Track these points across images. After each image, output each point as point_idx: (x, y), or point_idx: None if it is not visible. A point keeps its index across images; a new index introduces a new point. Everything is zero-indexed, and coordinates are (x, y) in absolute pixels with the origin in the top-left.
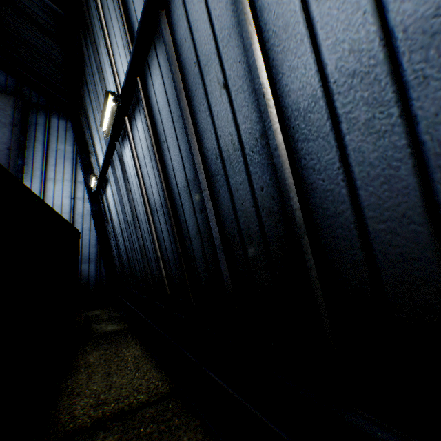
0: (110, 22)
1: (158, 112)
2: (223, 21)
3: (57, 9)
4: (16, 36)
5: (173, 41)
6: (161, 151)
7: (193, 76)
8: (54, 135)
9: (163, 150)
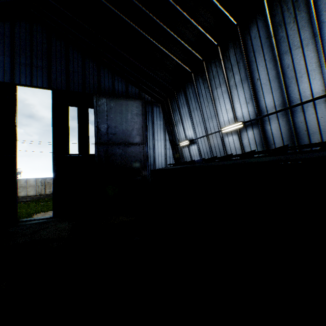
0: (235, 88)
1: (270, 134)
2: (325, 127)
3: (183, 65)
4: (150, 72)
5: (292, 119)
6: (268, 147)
7: (302, 133)
8: (155, 116)
9: (270, 147)
